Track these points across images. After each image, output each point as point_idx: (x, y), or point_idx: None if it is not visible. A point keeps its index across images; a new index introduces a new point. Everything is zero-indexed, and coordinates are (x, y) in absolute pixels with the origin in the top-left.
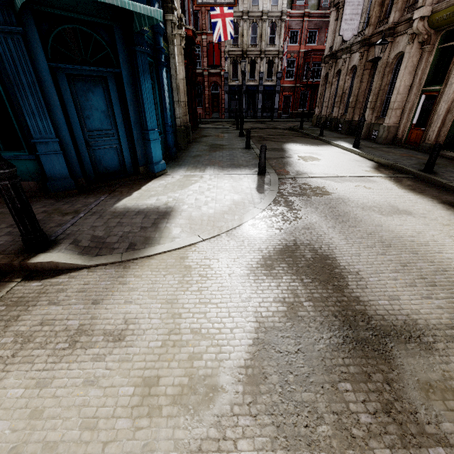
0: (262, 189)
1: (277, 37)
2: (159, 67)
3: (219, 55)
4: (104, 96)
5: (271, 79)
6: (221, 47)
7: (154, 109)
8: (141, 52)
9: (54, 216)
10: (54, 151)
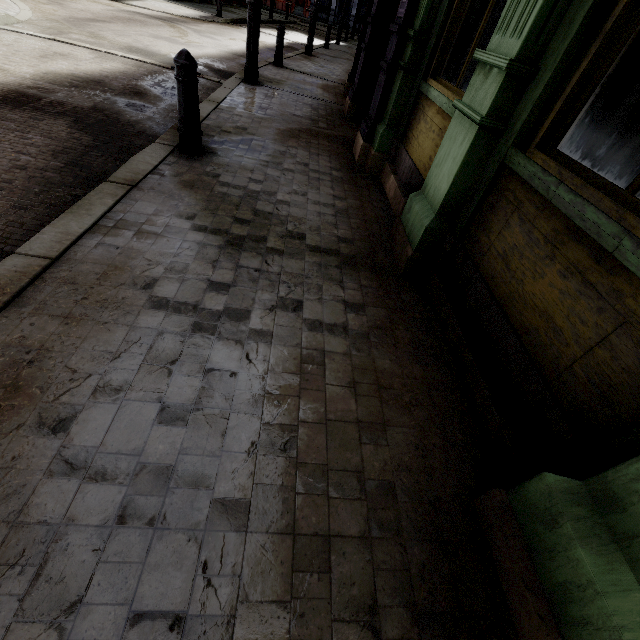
0: (205, 18)
1: None
2: None
3: None
4: None
5: None
6: None
7: None
8: None
9: None
10: None
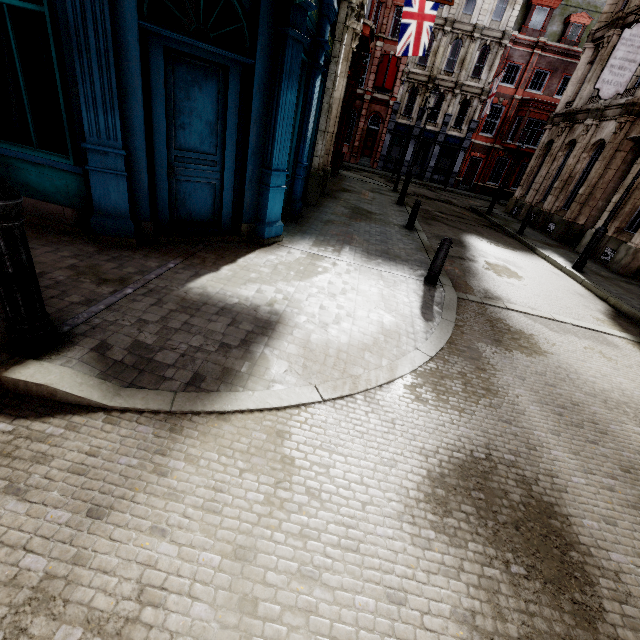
0: (429, 312)
1: (485, 69)
2: (313, 71)
3: (394, 75)
4: (217, 98)
5: (459, 128)
6: (400, 64)
7: (289, 138)
8: (295, 39)
9: (84, 281)
10: (115, 170)
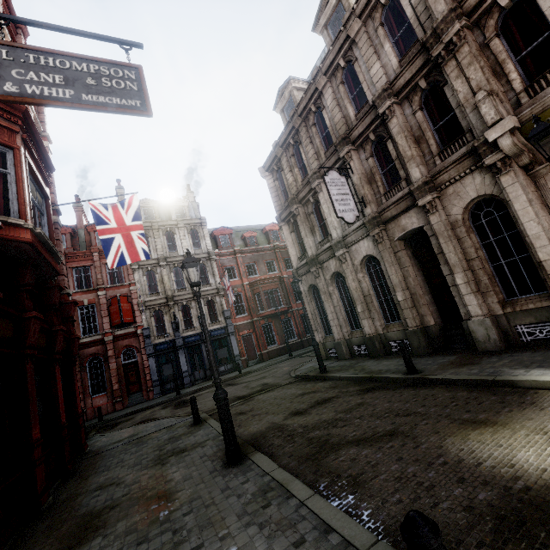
0: None
1: (210, 276)
2: None
3: (130, 309)
4: None
5: (217, 321)
6: (132, 299)
7: None
8: None
9: None
10: None
